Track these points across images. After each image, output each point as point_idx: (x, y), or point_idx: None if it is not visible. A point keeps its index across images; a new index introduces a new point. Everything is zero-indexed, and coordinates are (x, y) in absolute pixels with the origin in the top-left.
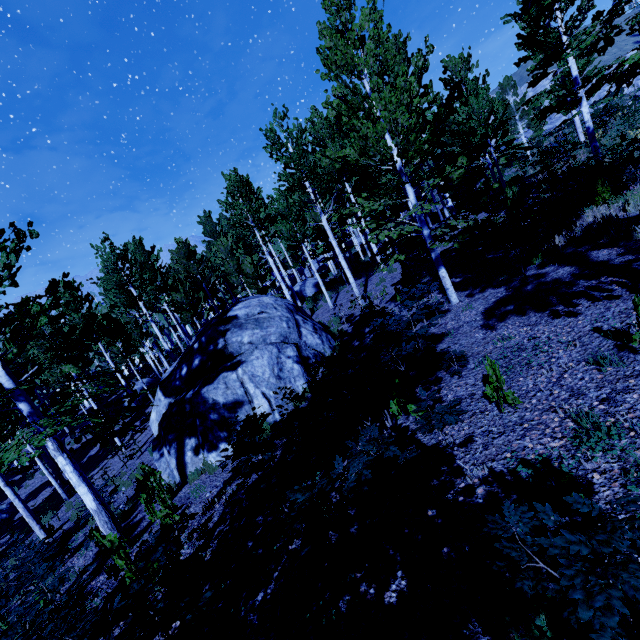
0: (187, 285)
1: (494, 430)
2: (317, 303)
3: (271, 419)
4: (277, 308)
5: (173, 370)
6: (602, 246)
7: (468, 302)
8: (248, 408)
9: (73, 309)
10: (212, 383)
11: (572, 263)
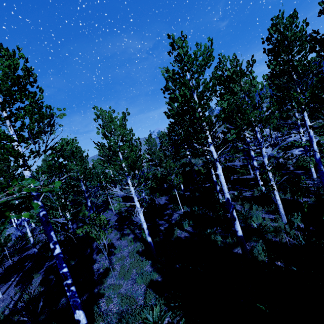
0: None
1: None
2: (24, 227)
3: (9, 245)
4: (13, 228)
5: None
6: None
7: None
8: None
9: None
10: None
11: None
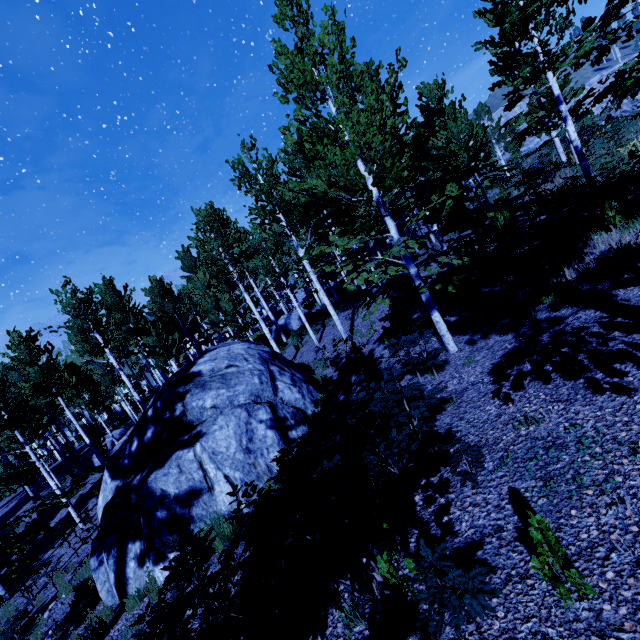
0: (160, 327)
1: (552, 636)
2: (302, 338)
3: None
4: (248, 359)
5: (123, 443)
6: (629, 283)
7: (469, 352)
8: (207, 498)
9: (28, 362)
10: (163, 466)
11: (595, 305)
